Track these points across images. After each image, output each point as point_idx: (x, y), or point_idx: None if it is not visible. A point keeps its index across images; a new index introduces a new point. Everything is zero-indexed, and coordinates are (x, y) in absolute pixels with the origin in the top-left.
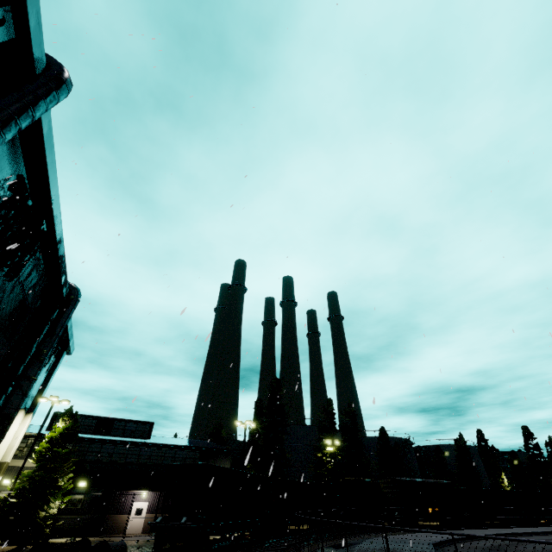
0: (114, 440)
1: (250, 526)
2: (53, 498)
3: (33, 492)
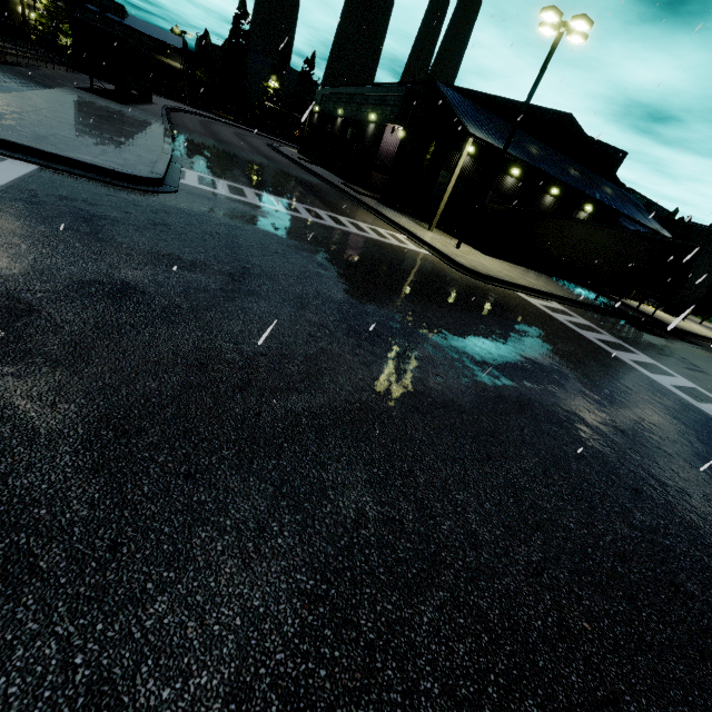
0: (92, 10)
1: (164, 89)
2: (62, 35)
3: (48, 28)
